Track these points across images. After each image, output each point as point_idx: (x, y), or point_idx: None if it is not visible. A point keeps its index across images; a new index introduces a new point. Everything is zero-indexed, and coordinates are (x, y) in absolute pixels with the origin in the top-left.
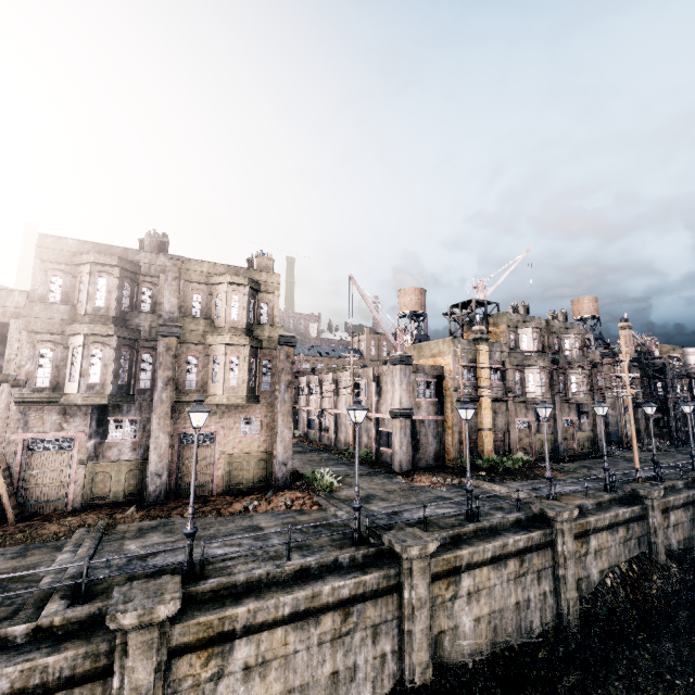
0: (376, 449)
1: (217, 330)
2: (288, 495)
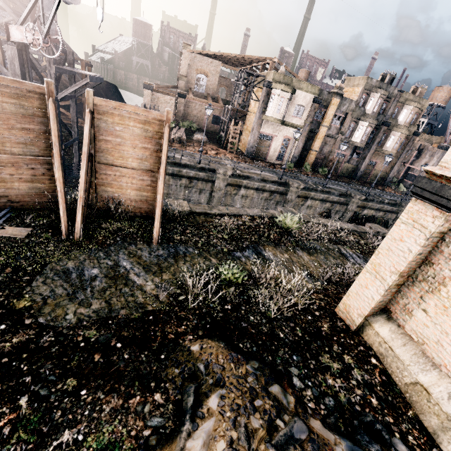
0: (400, 179)
1: (398, 125)
2: (390, 189)
